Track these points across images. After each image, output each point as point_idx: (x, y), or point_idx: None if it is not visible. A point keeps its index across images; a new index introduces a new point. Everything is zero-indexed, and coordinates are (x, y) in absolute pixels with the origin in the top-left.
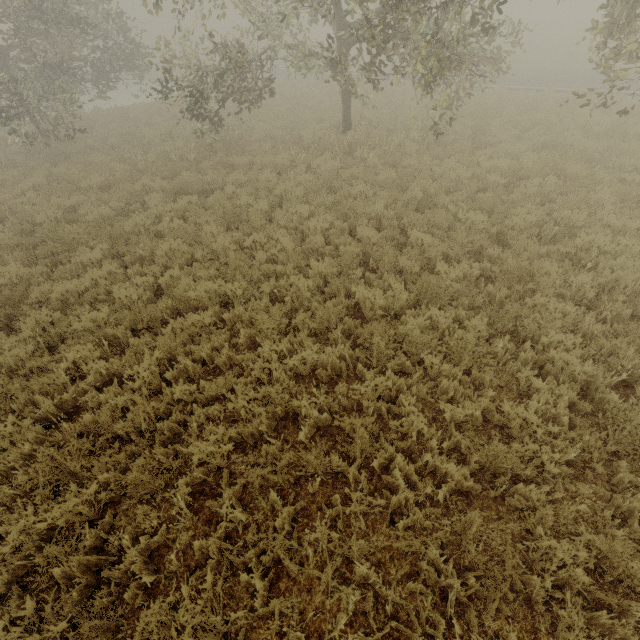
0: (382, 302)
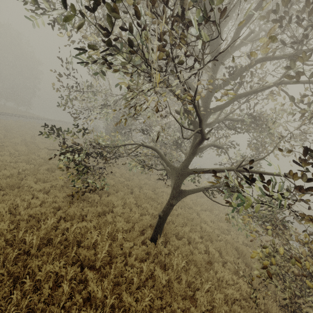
0: (40, 154)
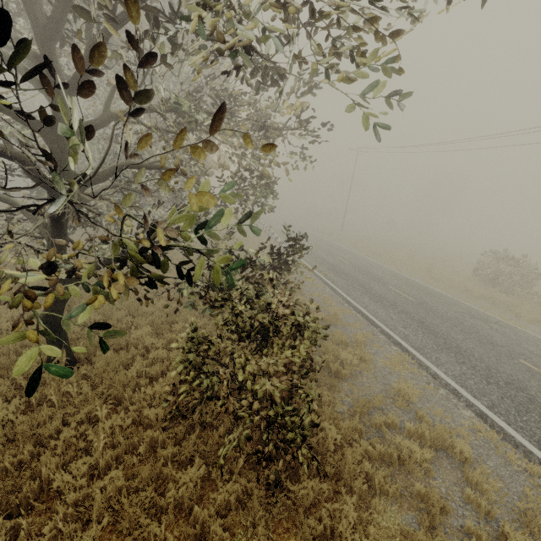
0: None
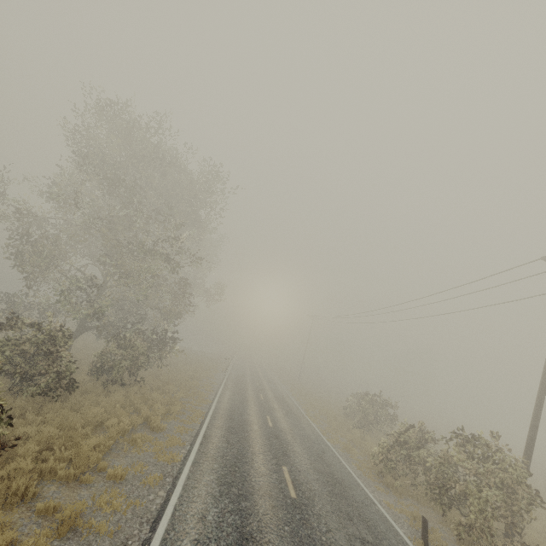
0: None
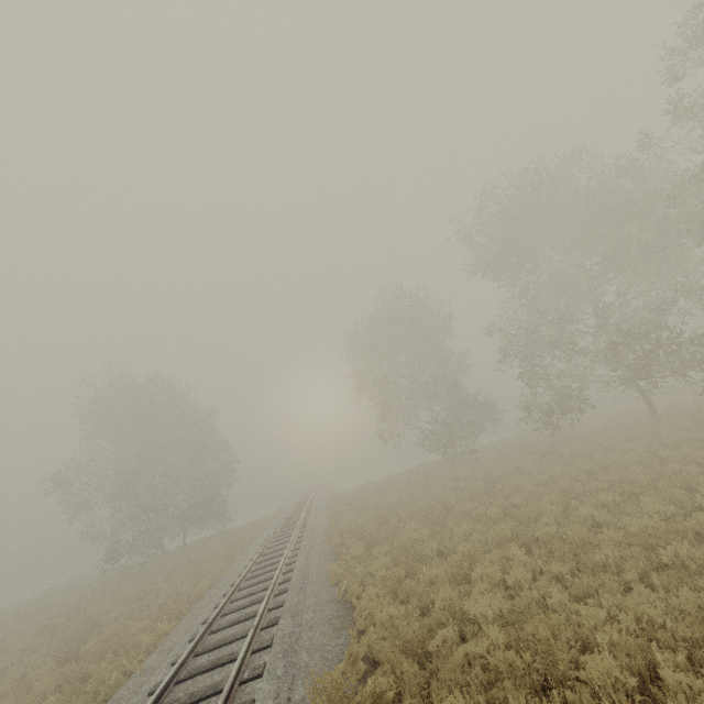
0: (676, 452)
